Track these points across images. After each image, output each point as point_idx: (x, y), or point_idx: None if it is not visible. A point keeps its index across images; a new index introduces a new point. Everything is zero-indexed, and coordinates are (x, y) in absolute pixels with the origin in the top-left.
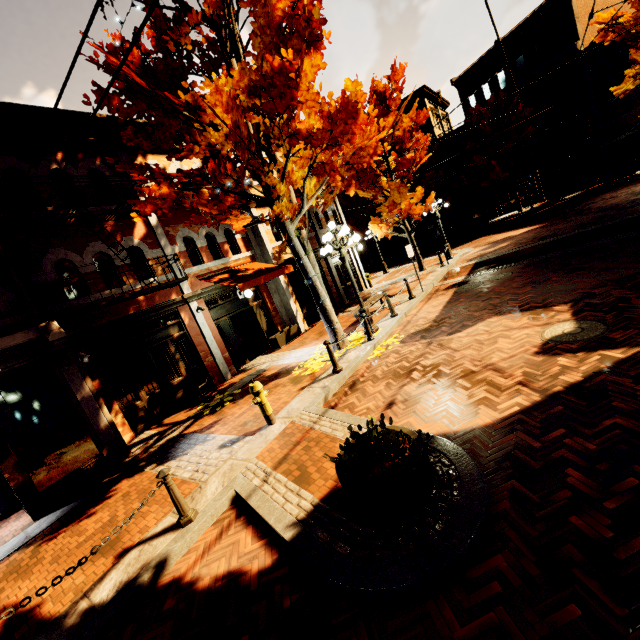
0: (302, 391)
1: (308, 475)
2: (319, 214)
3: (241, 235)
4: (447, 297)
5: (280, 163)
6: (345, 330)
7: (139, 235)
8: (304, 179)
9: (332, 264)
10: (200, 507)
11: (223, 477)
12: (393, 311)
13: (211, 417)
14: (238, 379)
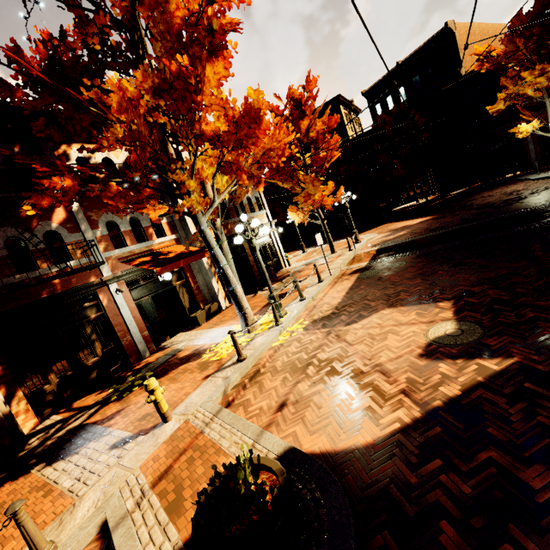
0: (205, 381)
1: (182, 500)
2: (243, 201)
3: (167, 219)
4: (350, 282)
5: (188, 161)
6: (259, 311)
7: (58, 220)
8: (213, 176)
9: None
10: (63, 537)
11: (100, 492)
12: (302, 295)
13: (116, 404)
14: (154, 358)
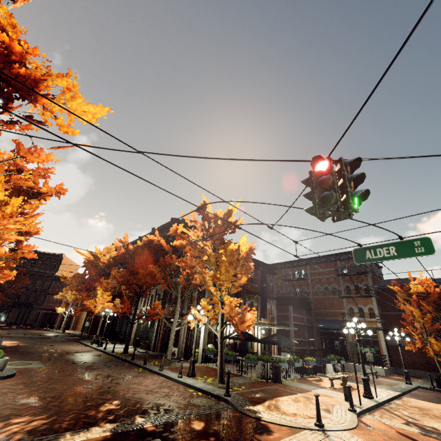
0: None
1: None
2: None
3: None
4: None
5: None
6: None
7: None
8: None
9: None
10: None
11: None
12: None
13: None
14: None
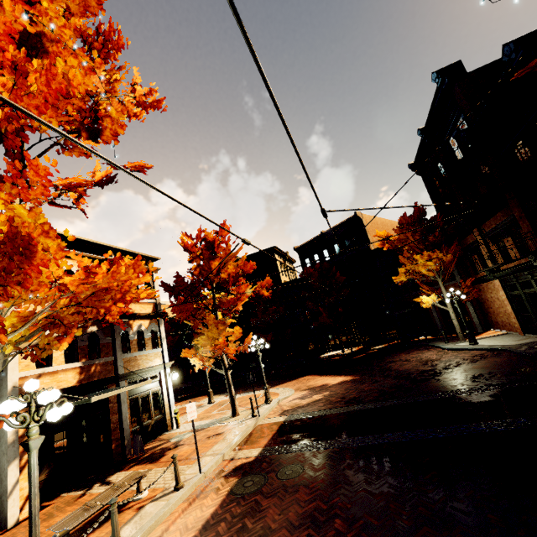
0: None
1: None
2: (131, 335)
3: None
4: (214, 503)
5: None
6: None
7: None
8: None
9: (125, 398)
10: None
11: None
12: (116, 536)
13: None
14: None
